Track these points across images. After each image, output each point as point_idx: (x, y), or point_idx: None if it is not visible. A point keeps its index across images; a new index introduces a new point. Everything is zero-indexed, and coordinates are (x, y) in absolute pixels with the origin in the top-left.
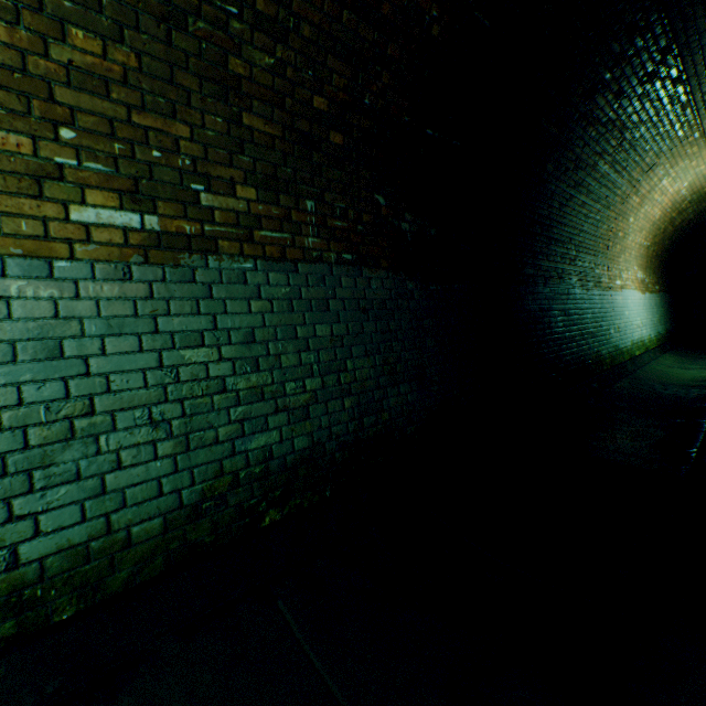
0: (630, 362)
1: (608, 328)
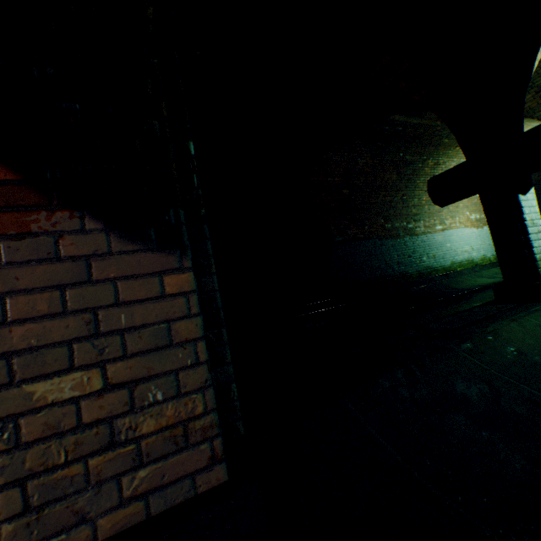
0: None
1: None
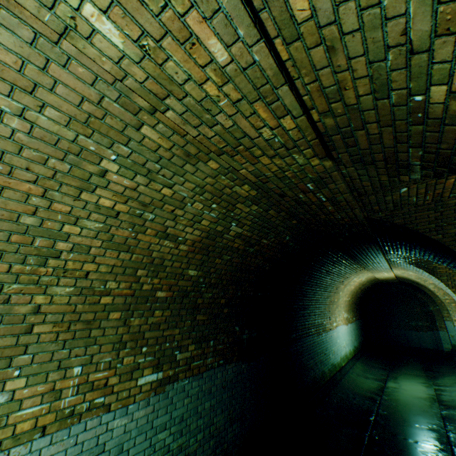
0: (339, 373)
1: (329, 353)
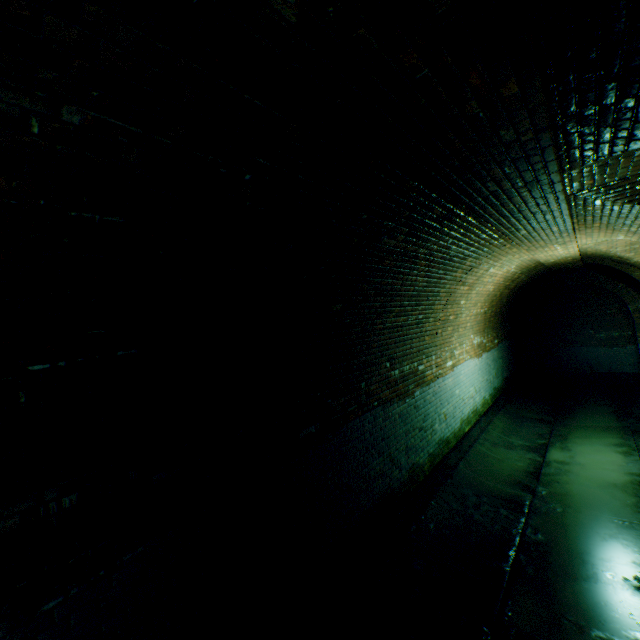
0: (455, 452)
1: (432, 424)
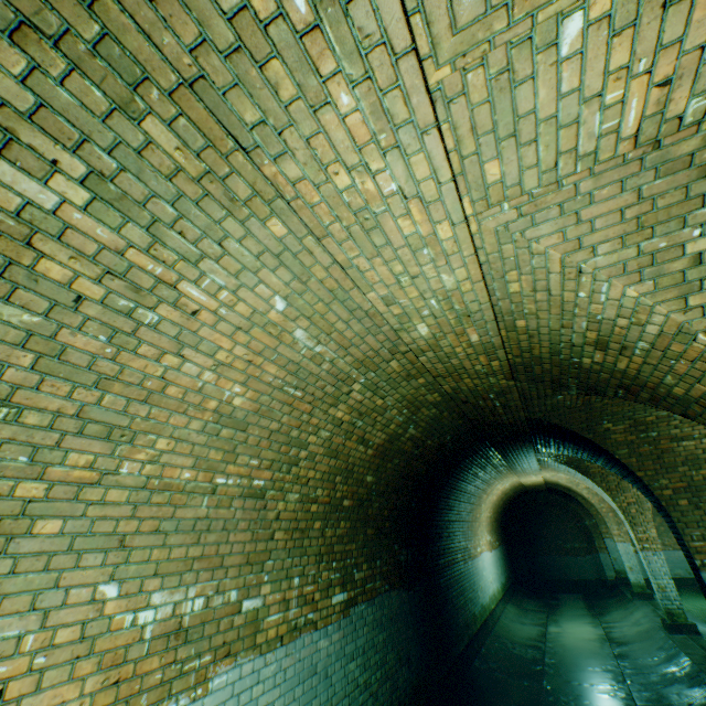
0: (491, 617)
1: (477, 589)
